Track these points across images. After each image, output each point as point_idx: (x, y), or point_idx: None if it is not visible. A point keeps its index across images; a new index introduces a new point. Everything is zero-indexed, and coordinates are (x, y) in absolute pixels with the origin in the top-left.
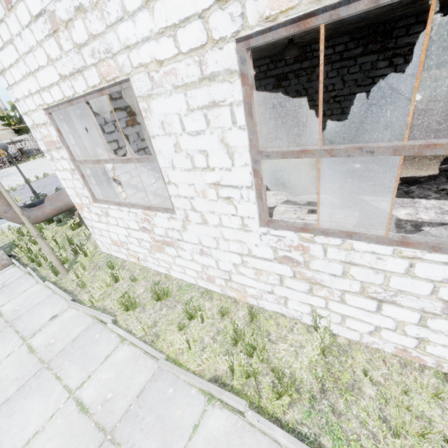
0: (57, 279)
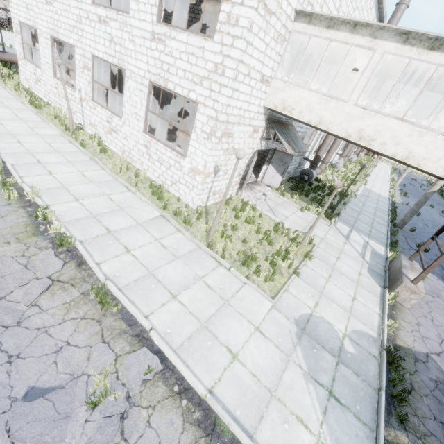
0: None
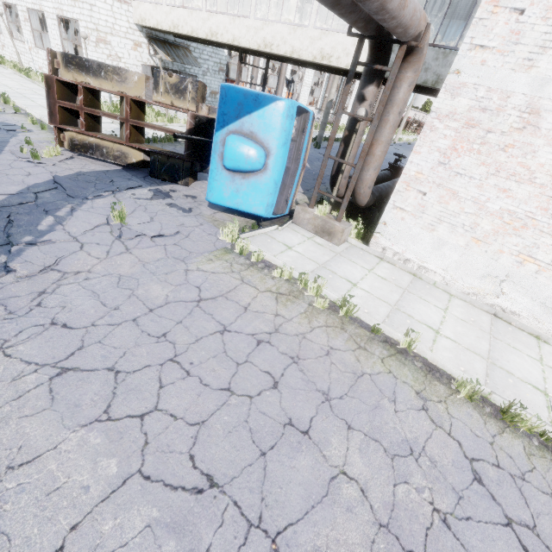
0: None
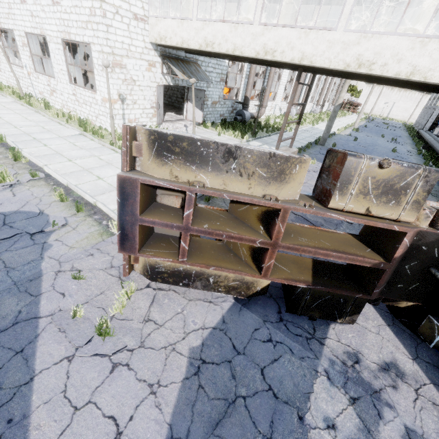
0: None
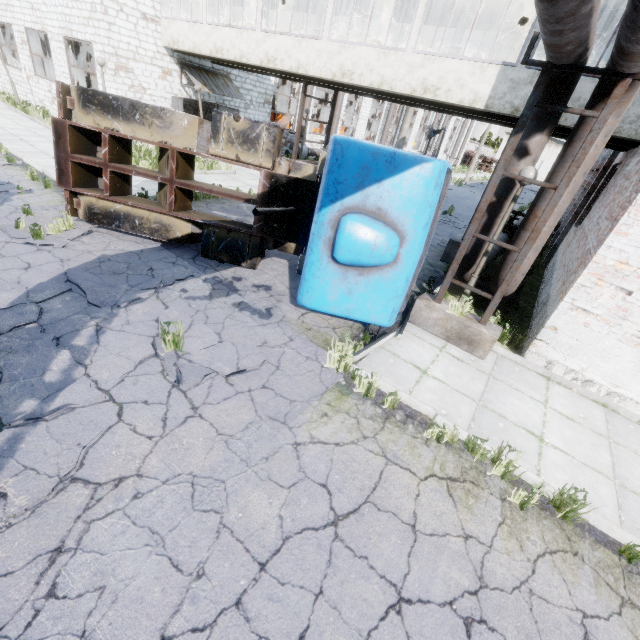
0: None
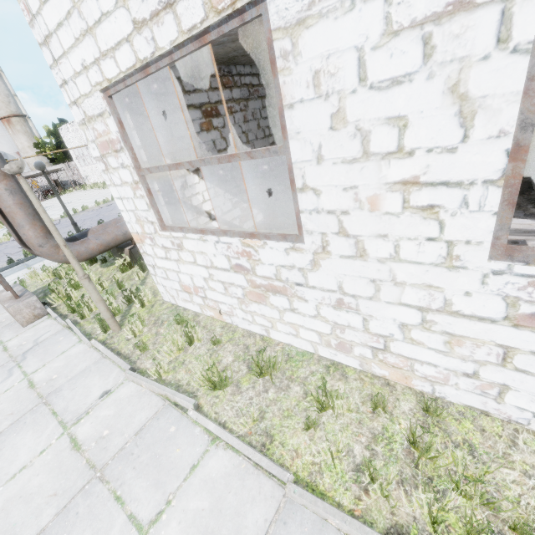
0: (106, 337)
